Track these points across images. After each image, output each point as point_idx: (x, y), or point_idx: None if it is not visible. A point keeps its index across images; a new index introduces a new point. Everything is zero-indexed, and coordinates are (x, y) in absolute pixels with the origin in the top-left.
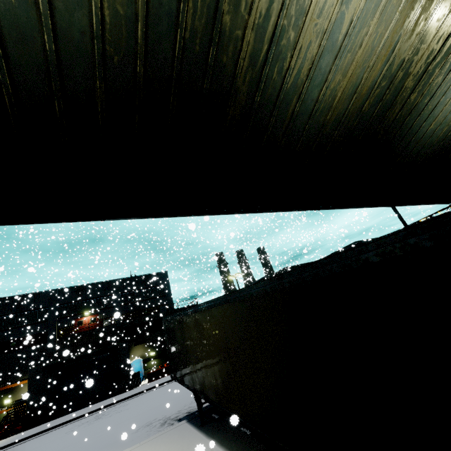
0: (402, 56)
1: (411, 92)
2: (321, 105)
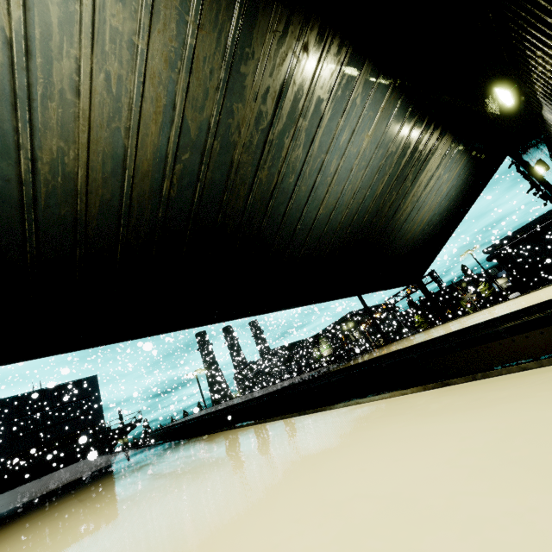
0: (201, 117)
1: (255, 169)
2: (41, 188)
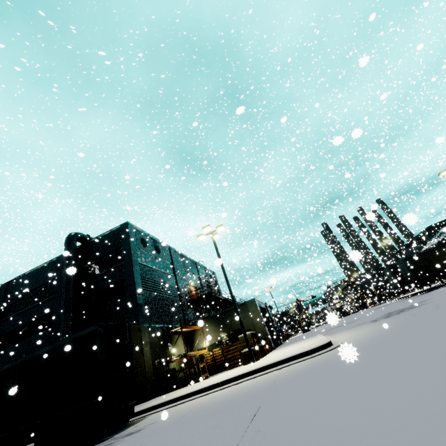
0: None
1: None
2: None
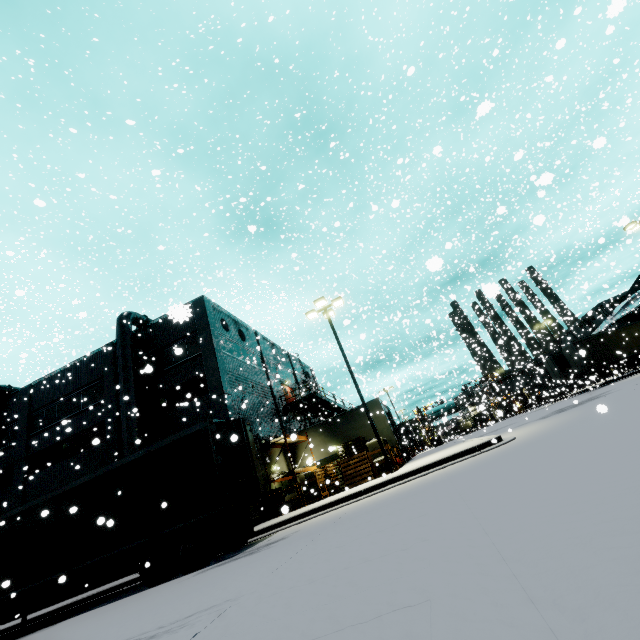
0: None
1: None
2: None
